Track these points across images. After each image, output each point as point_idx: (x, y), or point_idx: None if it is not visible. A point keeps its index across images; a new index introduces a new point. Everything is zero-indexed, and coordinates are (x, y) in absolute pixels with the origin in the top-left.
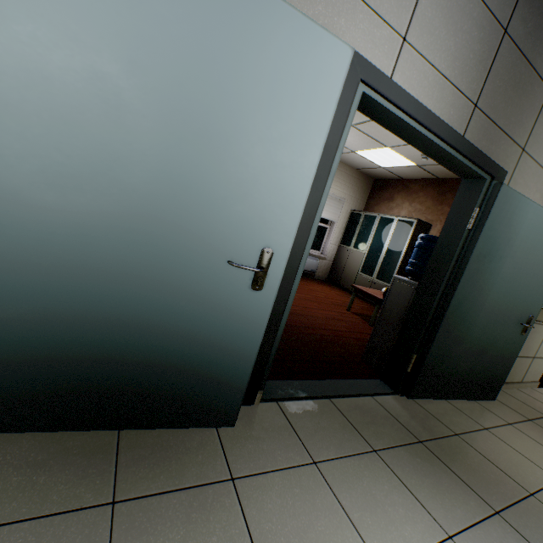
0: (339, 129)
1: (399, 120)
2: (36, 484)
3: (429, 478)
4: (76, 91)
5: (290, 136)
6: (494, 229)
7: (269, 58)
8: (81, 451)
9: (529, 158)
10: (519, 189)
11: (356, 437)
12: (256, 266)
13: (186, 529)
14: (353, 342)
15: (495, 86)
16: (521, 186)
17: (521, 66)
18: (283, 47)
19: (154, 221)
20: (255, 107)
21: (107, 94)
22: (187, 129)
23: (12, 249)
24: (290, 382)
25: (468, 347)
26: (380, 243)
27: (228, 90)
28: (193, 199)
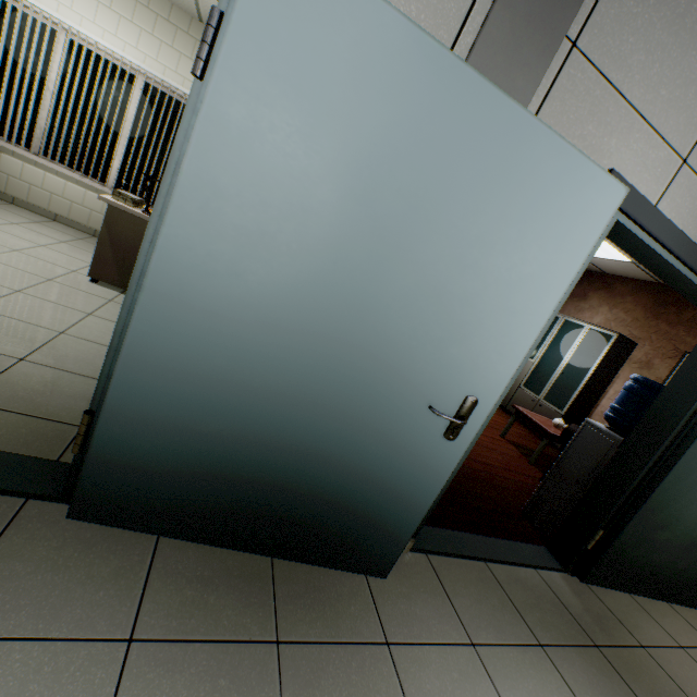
0: None
1: (652, 252)
2: (207, 603)
3: None
4: (328, 224)
5: (530, 279)
6: None
7: (528, 197)
8: (241, 574)
9: None
10: None
11: (518, 621)
12: (455, 414)
13: (347, 690)
14: (509, 485)
15: None
16: None
17: None
18: (548, 186)
19: (365, 356)
20: (500, 247)
21: (355, 228)
22: (423, 266)
23: (230, 367)
24: (440, 530)
25: (676, 535)
26: (558, 354)
27: (476, 228)
28: (409, 337)
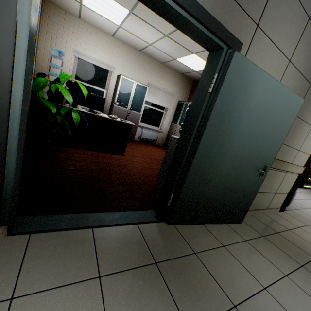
0: None
1: None
2: None
3: (140, 301)
4: None
5: None
6: (230, 92)
7: None
8: None
9: (263, 35)
10: (256, 63)
11: (90, 264)
12: None
13: None
14: (153, 184)
15: None
16: (258, 60)
17: None
18: None
19: None
20: None
21: None
22: None
23: None
24: (61, 216)
25: (216, 187)
26: None
27: None
28: None
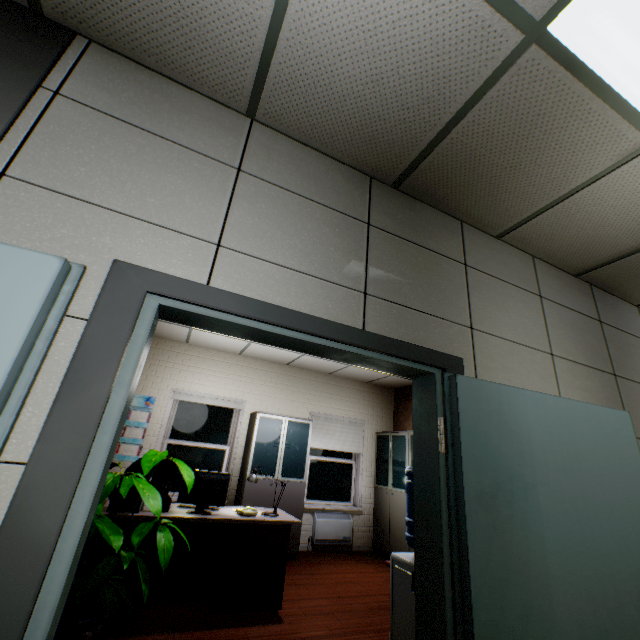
0: (114, 356)
1: (244, 326)
2: None
3: None
4: None
5: None
6: (482, 443)
7: None
8: None
9: (487, 335)
10: (499, 375)
11: None
12: None
13: None
14: None
15: (384, 271)
16: (499, 370)
17: (411, 249)
18: None
19: None
20: None
21: None
22: None
23: None
24: None
25: None
26: None
27: None
28: None
